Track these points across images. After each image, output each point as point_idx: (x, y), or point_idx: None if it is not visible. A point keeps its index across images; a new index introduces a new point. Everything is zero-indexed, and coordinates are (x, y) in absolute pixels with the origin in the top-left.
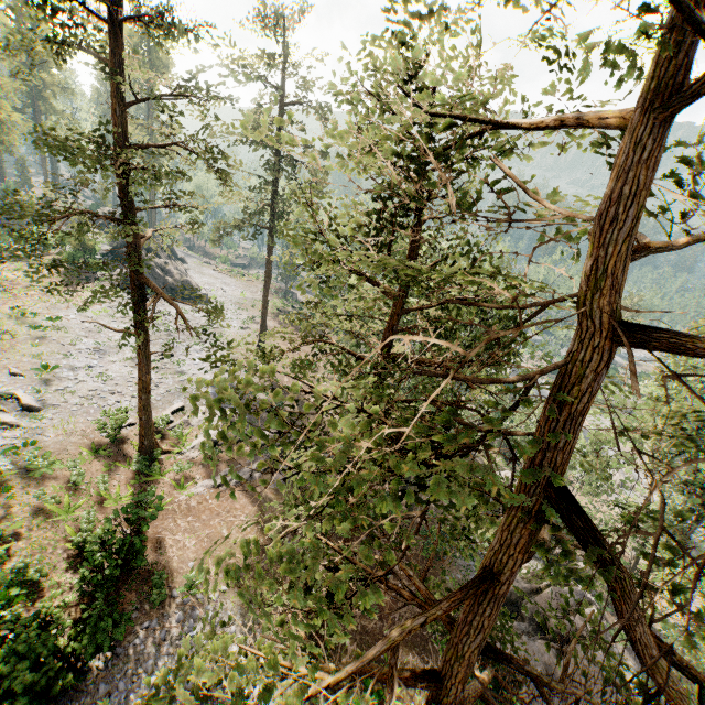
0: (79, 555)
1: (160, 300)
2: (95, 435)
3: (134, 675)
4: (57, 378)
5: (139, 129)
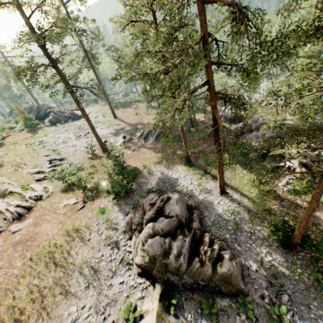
0: (109, 175)
1: (68, 123)
2: (86, 157)
3: (145, 185)
4: (60, 152)
5: (4, 65)
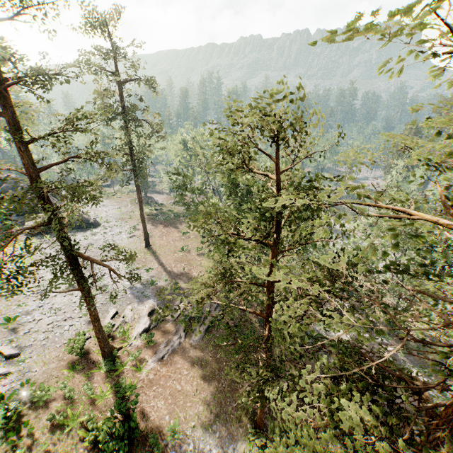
0: (95, 446)
1: None
2: (67, 356)
3: None
4: (21, 324)
5: None
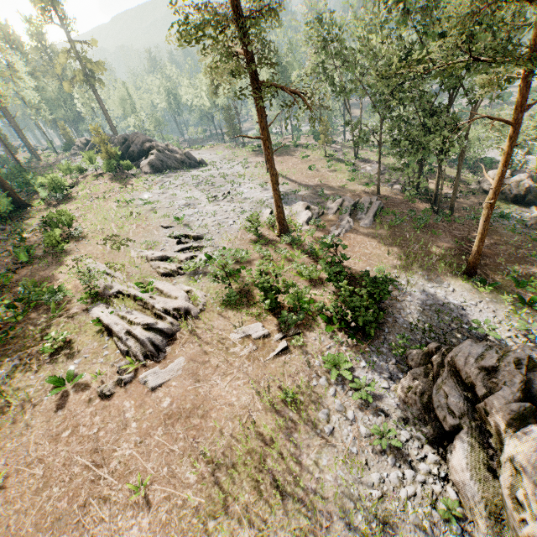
0: (310, 282)
1: (181, 172)
2: (245, 238)
3: (397, 312)
4: (189, 222)
5: (68, 56)
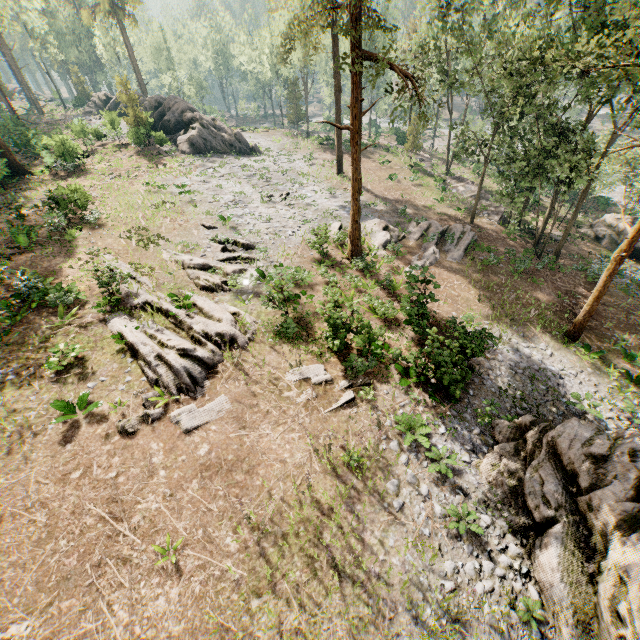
0: (384, 322)
1: (228, 158)
2: (306, 255)
3: (485, 372)
4: (237, 225)
5: None
